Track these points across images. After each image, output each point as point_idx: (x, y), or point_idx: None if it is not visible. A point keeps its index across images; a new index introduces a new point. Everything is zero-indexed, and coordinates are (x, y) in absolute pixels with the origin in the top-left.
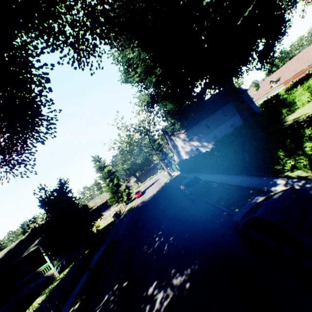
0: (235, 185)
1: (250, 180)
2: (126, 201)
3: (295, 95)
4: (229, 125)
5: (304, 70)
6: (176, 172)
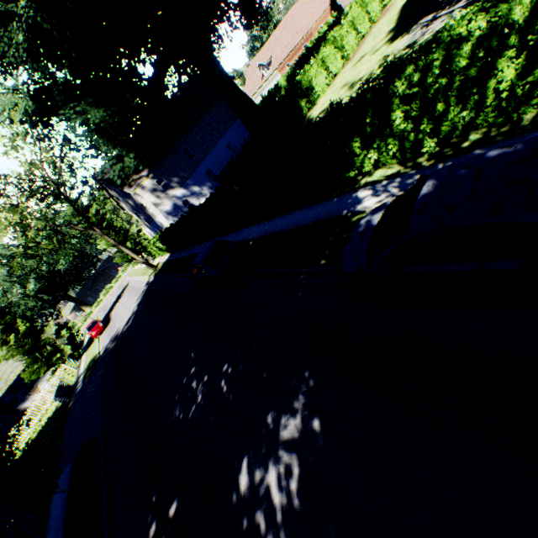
0: (293, 228)
1: (314, 211)
2: (72, 355)
3: (311, 76)
4: (225, 146)
5: (299, 45)
6: (161, 258)
